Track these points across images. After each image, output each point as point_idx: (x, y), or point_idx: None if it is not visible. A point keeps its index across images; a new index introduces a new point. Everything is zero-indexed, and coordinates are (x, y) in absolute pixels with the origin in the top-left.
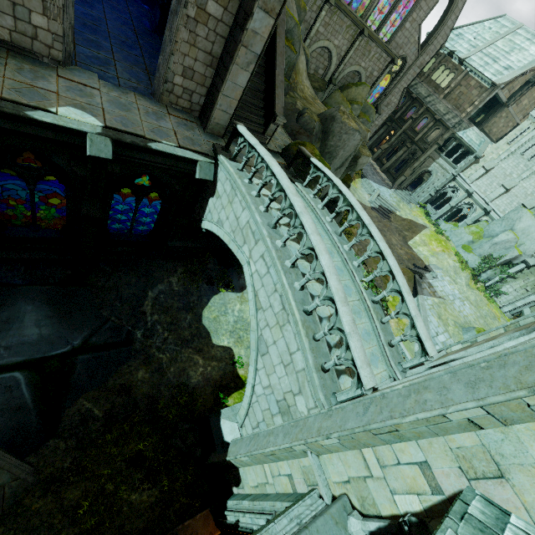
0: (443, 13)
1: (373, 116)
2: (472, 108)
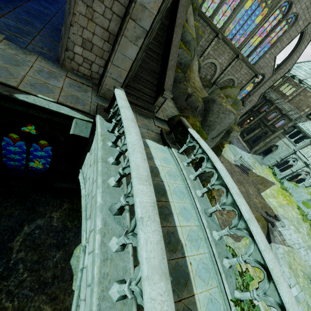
0: (291, 51)
1: (240, 107)
2: (309, 109)
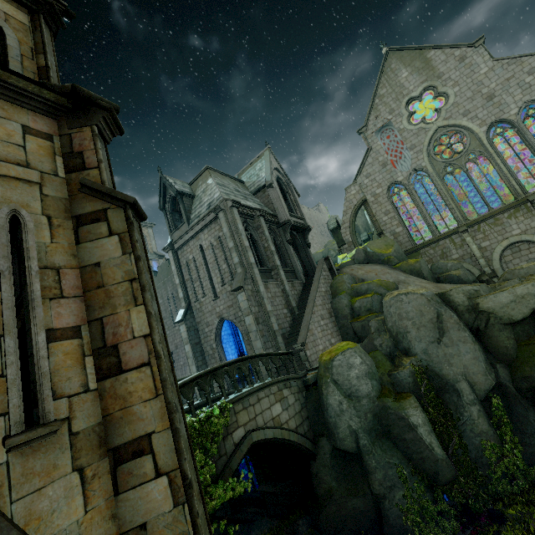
0: None
1: None
2: None
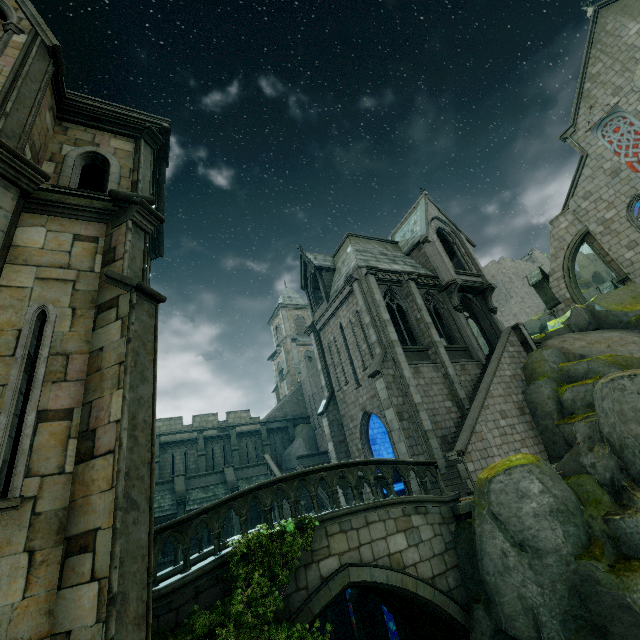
0: None
1: None
2: None
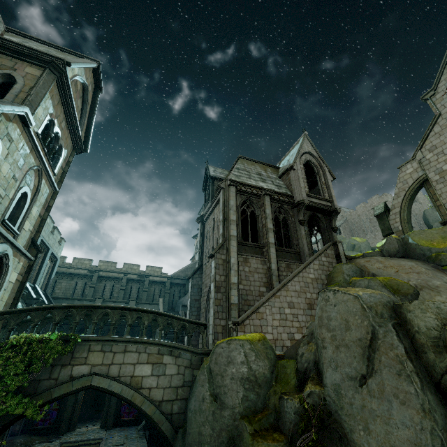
0: None
1: None
2: None
